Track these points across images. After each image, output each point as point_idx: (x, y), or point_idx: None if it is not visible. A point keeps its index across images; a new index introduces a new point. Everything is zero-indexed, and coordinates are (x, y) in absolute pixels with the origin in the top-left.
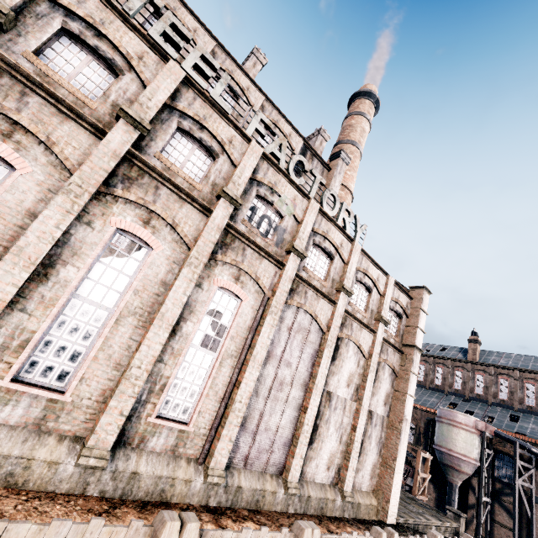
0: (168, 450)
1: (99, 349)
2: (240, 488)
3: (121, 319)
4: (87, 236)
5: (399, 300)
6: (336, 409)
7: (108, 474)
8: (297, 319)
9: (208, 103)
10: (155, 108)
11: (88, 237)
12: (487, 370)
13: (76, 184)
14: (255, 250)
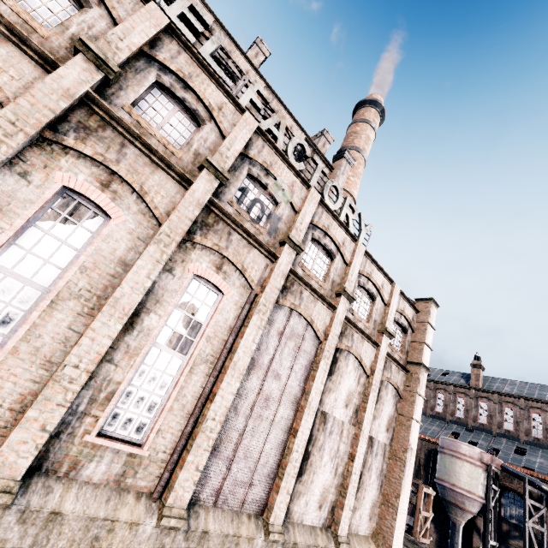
0: (111, 480)
1: (22, 339)
2: (207, 534)
3: (58, 302)
4: (20, 190)
5: (405, 312)
6: (332, 434)
7: (13, 515)
8: (289, 322)
9: (196, 61)
10: (128, 50)
11: (21, 192)
12: (491, 397)
13: (6, 119)
14: (242, 236)
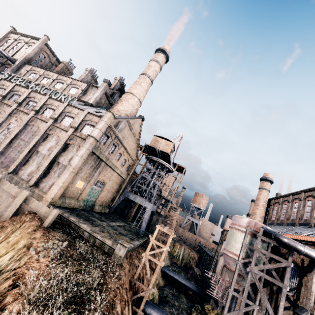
0: None
1: None
2: None
3: None
4: None
5: (92, 120)
6: (39, 157)
7: None
8: (32, 129)
9: (21, 87)
10: (7, 92)
11: None
12: None
13: None
14: (23, 113)
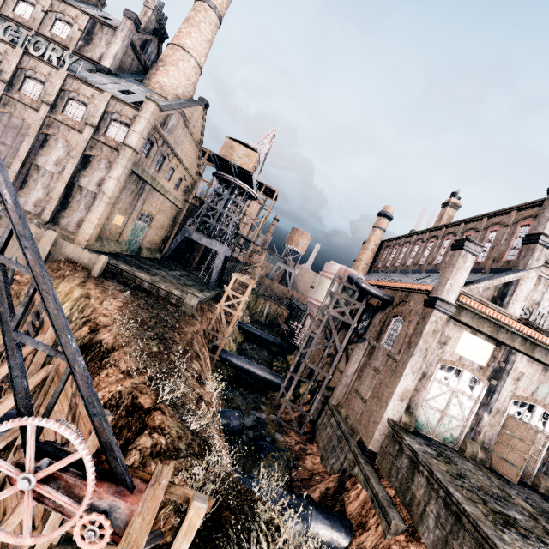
0: None
1: None
2: None
3: None
4: None
5: (123, 112)
6: (44, 176)
7: None
8: (11, 121)
9: None
10: None
11: None
12: (439, 234)
13: None
14: None
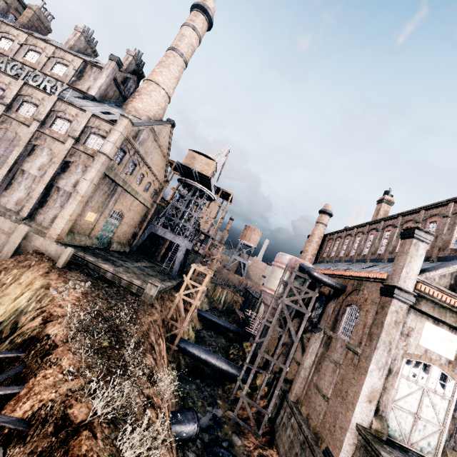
0: None
1: None
2: None
3: None
4: None
5: (101, 127)
6: (28, 179)
7: None
8: (6, 135)
9: None
10: None
11: None
12: (378, 226)
13: None
14: None
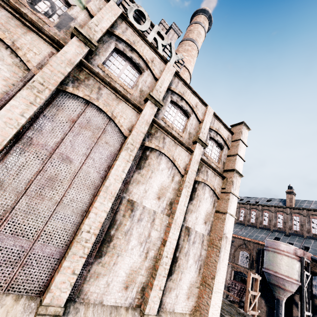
0: None
1: None
2: None
3: None
4: None
5: (220, 131)
6: (141, 221)
7: None
8: (85, 113)
9: None
10: None
11: None
12: (302, 212)
13: None
14: (14, 15)
